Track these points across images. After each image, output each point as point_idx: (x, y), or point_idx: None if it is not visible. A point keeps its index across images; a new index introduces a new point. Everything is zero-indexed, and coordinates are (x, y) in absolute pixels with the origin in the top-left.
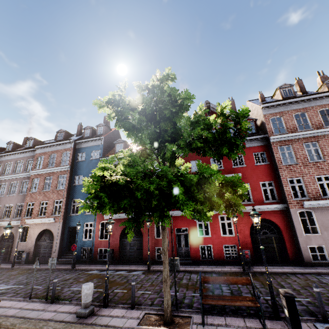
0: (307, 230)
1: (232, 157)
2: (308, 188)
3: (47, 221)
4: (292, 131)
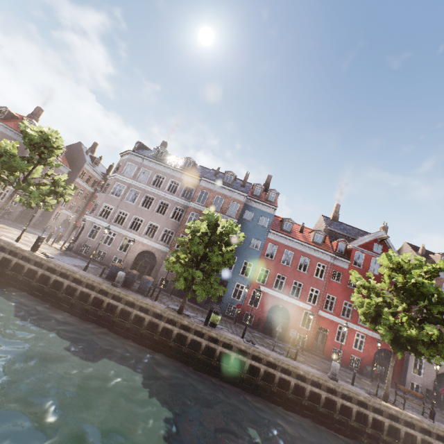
0: None
1: None
2: None
3: None
4: None
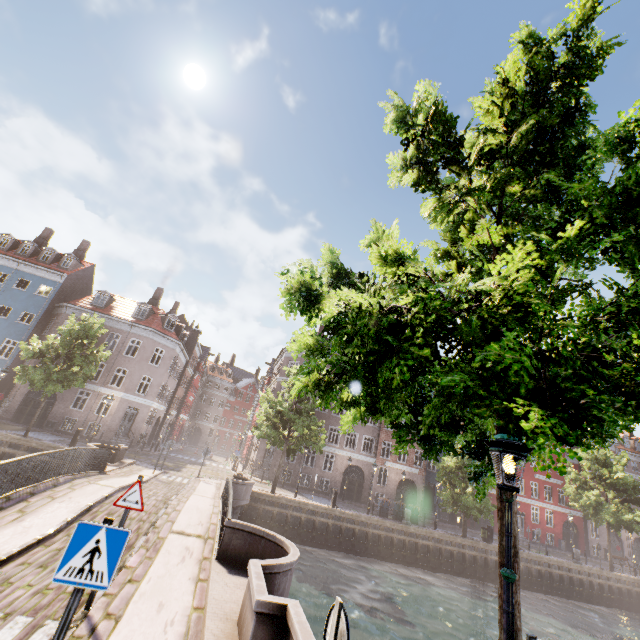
0: None
1: None
2: None
3: (409, 470)
4: None
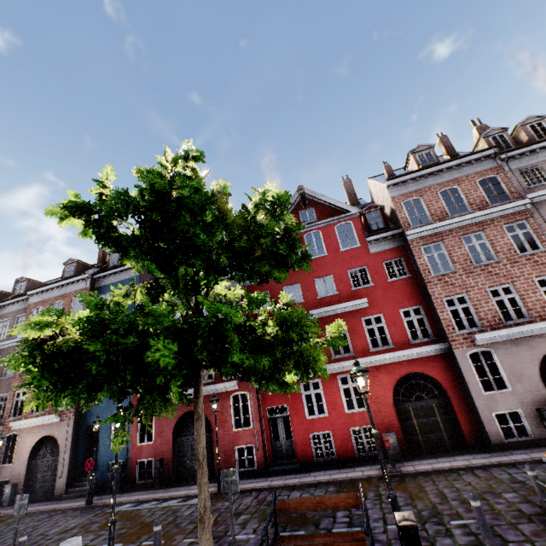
0: (499, 383)
1: (278, 278)
2: (479, 310)
3: (47, 421)
4: (440, 219)
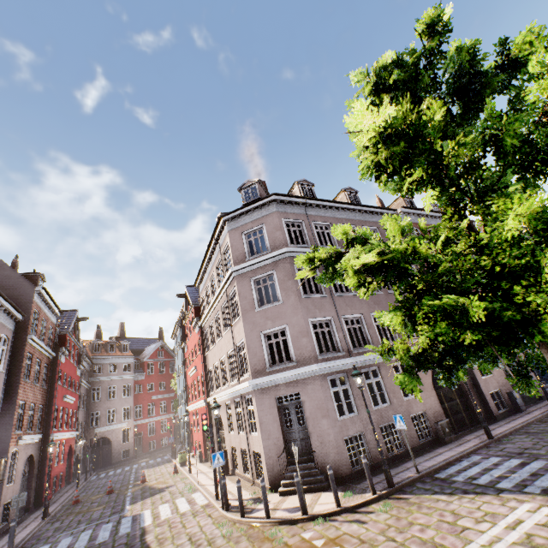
0: None
1: None
2: None
3: None
4: None
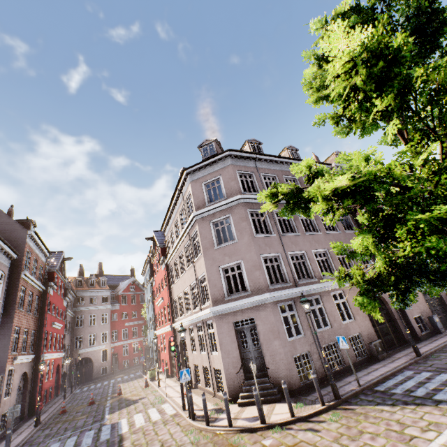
0: None
1: None
2: None
3: None
4: None
